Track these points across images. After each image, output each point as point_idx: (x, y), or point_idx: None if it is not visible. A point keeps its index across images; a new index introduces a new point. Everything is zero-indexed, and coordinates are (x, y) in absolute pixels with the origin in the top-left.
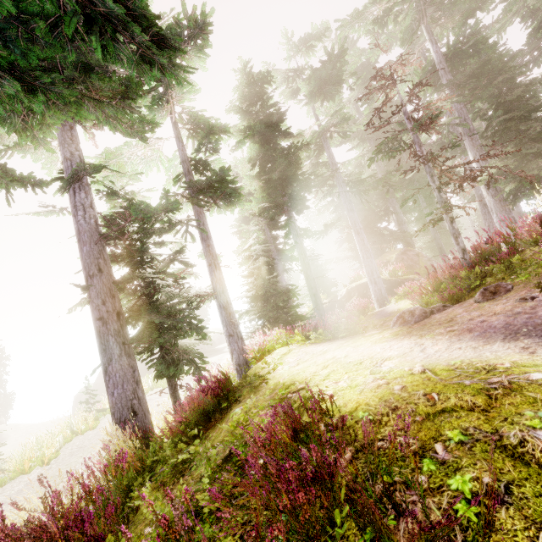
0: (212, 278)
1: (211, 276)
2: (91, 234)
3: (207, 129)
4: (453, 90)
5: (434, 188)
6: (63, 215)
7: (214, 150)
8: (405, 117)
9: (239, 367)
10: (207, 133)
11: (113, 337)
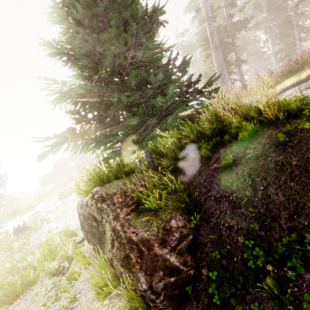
0: (237, 57)
1: (236, 57)
2: (215, 32)
3: (232, 3)
4: (267, 14)
5: (297, 35)
6: (199, 25)
7: (240, 11)
8: (292, 11)
9: (244, 86)
10: (246, 3)
11: (225, 67)
